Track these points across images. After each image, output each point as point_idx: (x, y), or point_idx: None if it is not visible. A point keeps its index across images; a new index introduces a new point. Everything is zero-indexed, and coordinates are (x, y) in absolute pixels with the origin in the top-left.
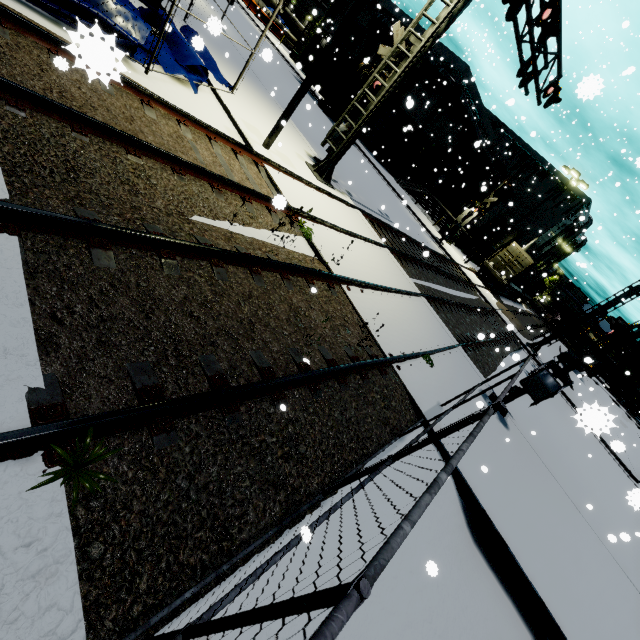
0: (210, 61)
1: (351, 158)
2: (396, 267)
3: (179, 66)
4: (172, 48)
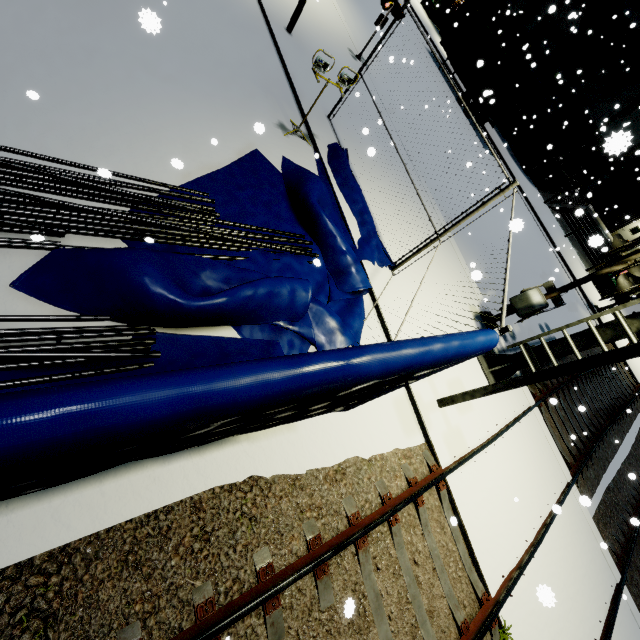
0: (366, 220)
1: (500, 206)
2: (587, 528)
3: (342, 328)
4: (326, 256)
